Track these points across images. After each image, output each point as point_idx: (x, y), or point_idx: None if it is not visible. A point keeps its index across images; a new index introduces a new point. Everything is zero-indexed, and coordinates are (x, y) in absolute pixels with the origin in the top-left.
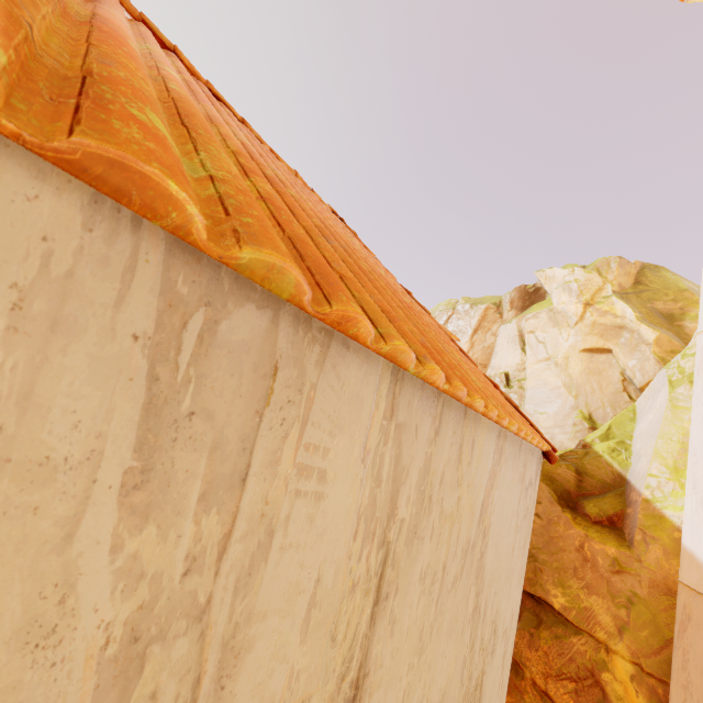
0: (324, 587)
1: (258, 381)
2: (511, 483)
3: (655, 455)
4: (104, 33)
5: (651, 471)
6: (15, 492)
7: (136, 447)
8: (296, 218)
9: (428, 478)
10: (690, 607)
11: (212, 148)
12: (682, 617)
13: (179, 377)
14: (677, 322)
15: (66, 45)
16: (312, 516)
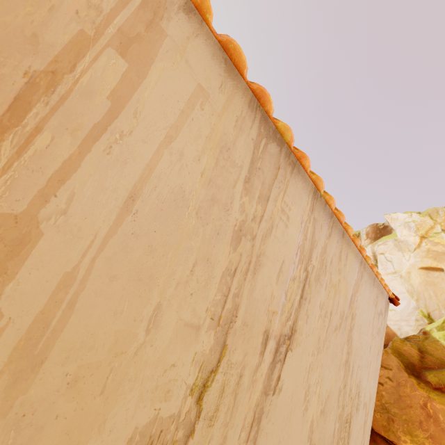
0: (285, 267)
1: (274, 169)
2: (368, 300)
3: None
4: None
5: None
6: (229, 166)
7: (248, 170)
8: None
9: (325, 255)
10: None
11: None
12: None
13: (258, 156)
14: None
15: None
16: (284, 232)
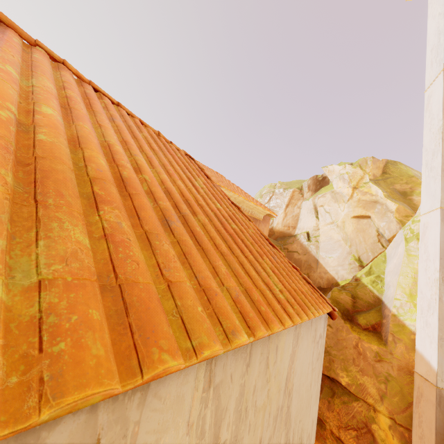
0: None
1: None
2: (306, 348)
3: (398, 286)
4: None
5: (396, 296)
6: None
7: None
8: (140, 222)
9: (244, 398)
10: (422, 388)
11: (54, 226)
12: (417, 394)
13: None
14: (408, 197)
15: None
16: None
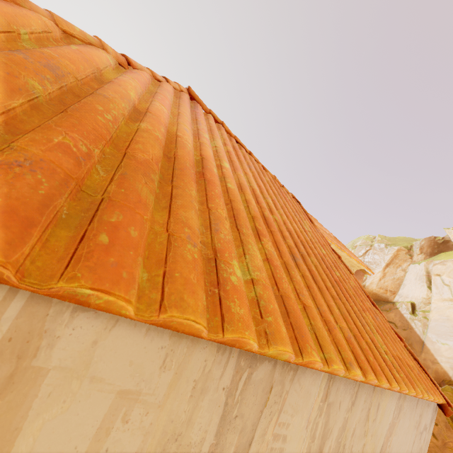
0: None
1: (263, 395)
2: (407, 430)
3: None
4: (209, 184)
5: None
6: None
7: (215, 434)
8: (280, 254)
9: (344, 433)
10: None
11: (250, 247)
12: None
13: (234, 401)
14: None
15: (202, 217)
16: None
